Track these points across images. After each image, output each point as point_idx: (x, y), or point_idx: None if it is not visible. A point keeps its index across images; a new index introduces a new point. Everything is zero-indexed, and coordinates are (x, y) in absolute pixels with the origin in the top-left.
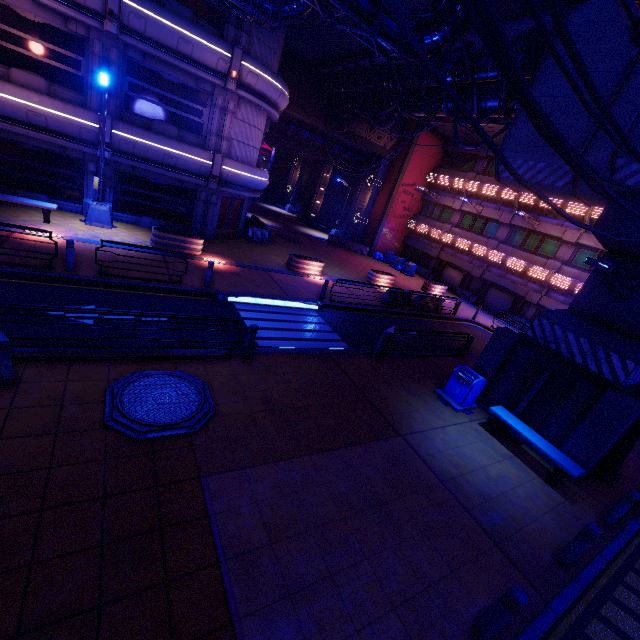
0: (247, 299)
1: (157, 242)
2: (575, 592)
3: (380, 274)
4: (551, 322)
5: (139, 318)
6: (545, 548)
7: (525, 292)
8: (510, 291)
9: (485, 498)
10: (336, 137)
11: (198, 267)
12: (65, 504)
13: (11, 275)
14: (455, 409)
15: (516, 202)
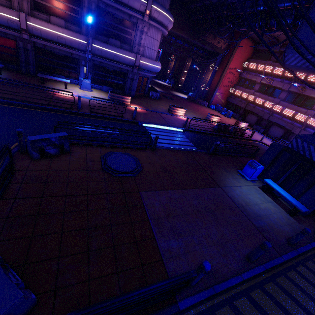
0: (151, 125)
1: (111, 98)
2: (294, 254)
3: (213, 116)
4: (302, 140)
5: (108, 131)
6: (283, 237)
7: (292, 127)
8: (283, 127)
9: (257, 215)
10: (195, 43)
11: (129, 110)
12: (94, 194)
13: (58, 111)
14: (247, 179)
15: (293, 78)
